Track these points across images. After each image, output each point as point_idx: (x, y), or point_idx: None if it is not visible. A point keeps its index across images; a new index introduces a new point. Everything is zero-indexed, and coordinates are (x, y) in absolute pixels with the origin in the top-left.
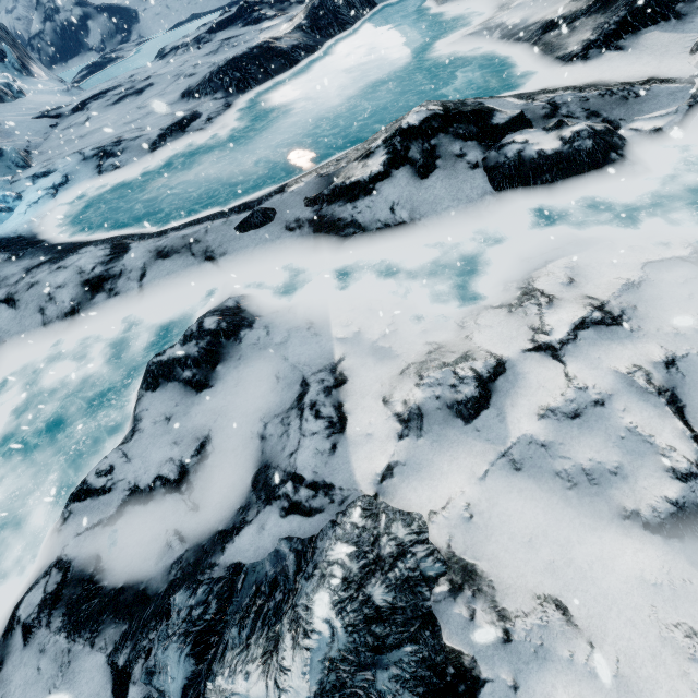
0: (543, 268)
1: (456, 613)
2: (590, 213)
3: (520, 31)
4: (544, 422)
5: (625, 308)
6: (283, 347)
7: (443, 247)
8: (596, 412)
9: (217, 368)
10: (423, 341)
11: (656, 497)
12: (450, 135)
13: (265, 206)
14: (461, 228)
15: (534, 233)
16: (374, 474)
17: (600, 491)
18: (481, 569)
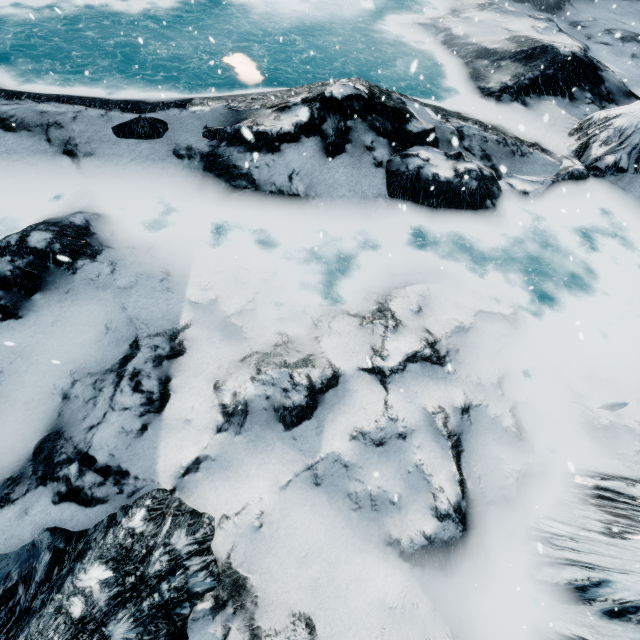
0: (402, 289)
1: (210, 633)
2: (456, 247)
3: (460, 44)
4: (354, 444)
5: (451, 349)
6: (125, 293)
7: (327, 234)
8: (397, 444)
9: (34, 296)
10: (276, 330)
11: (416, 531)
12: (367, 124)
13: (157, 116)
14: (349, 221)
15: (408, 250)
16: (179, 467)
17: (377, 517)
18: (251, 584)
